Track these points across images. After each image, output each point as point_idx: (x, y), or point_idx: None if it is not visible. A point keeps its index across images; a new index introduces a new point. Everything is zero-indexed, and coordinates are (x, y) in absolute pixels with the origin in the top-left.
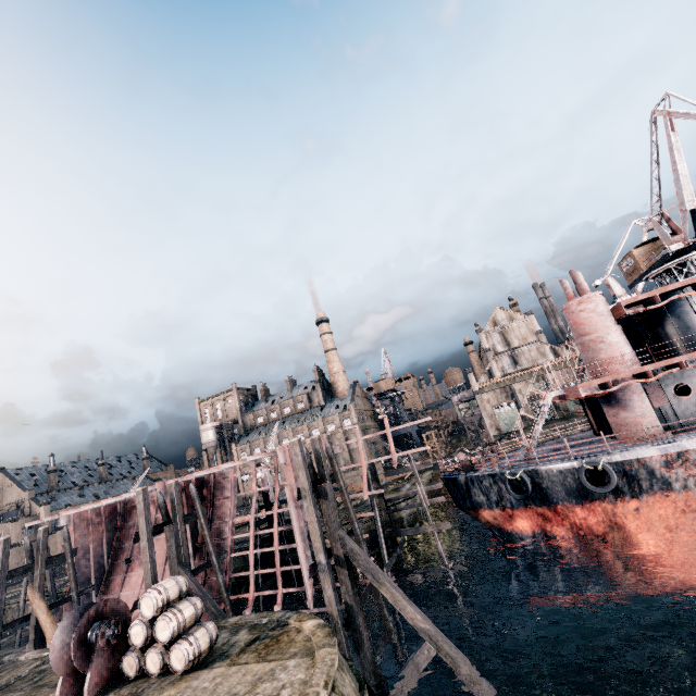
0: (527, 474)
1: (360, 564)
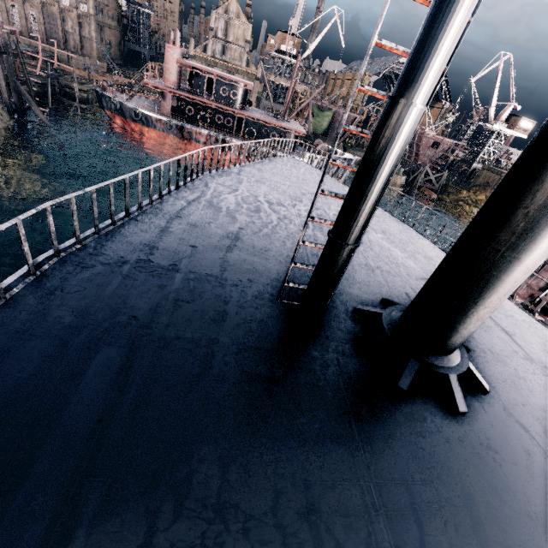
0: (120, 103)
1: (23, 94)
